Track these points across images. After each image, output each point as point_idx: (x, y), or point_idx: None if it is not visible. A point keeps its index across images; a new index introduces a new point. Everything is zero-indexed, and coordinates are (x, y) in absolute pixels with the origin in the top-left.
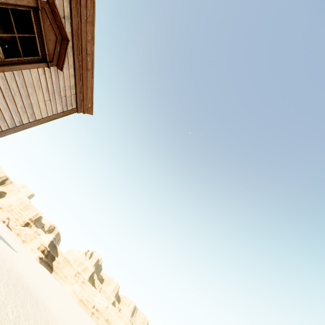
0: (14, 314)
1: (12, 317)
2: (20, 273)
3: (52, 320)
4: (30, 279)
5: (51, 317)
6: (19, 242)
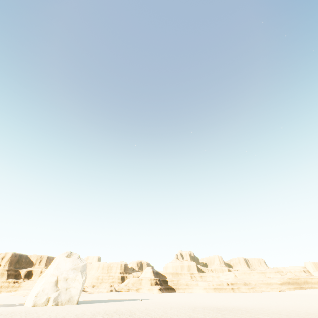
0: None
1: None
2: (192, 306)
3: (268, 310)
4: (196, 303)
5: (263, 309)
6: (135, 293)
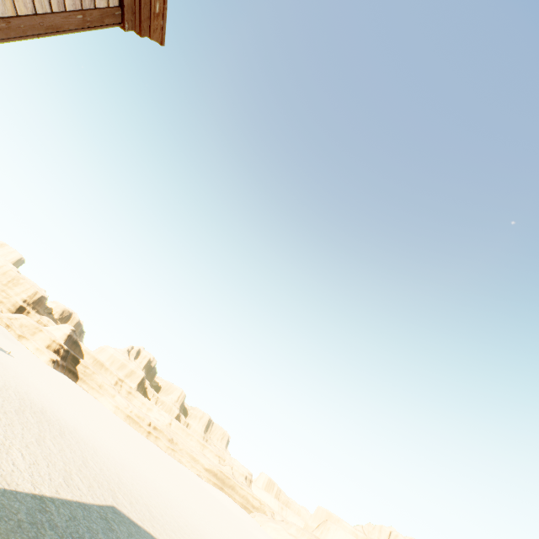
0: (27, 460)
1: (25, 465)
2: (23, 390)
3: (92, 455)
4: (43, 396)
5: (89, 451)
6: (12, 338)
